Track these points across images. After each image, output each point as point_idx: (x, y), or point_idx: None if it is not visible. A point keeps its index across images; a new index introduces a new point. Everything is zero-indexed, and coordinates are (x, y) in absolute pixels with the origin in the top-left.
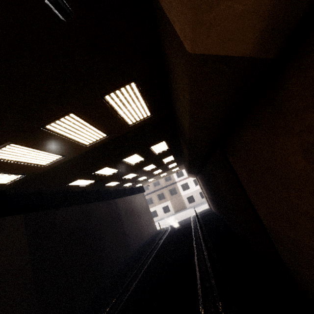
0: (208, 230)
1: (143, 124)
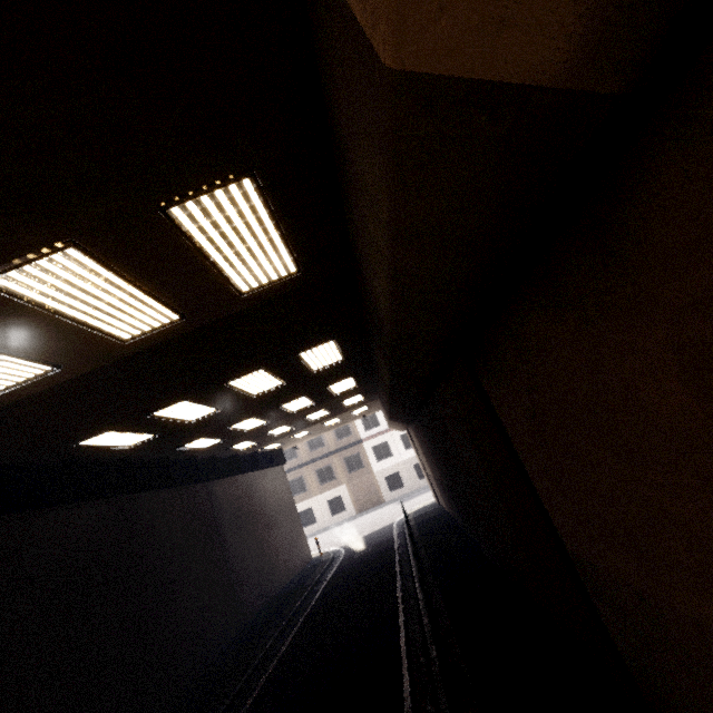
0: (434, 559)
1: (280, 295)
